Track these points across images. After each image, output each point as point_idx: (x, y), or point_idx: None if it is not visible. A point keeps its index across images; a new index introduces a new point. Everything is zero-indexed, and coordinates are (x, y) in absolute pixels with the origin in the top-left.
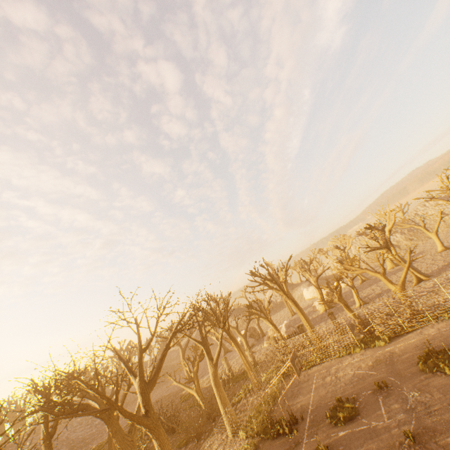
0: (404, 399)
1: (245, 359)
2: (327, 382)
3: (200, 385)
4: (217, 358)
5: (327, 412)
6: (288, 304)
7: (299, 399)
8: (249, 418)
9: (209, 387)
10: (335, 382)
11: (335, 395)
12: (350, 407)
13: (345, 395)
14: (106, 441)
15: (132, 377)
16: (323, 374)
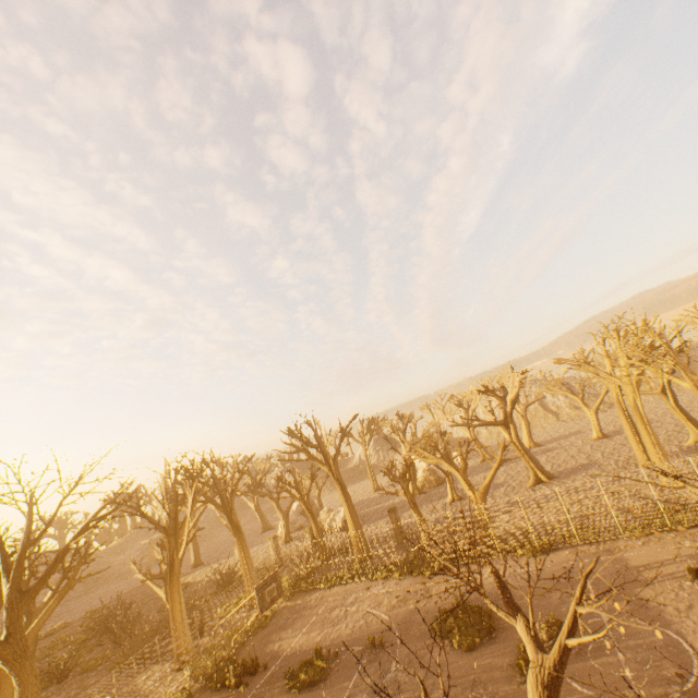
0: (385, 672)
1: (245, 559)
2: (331, 616)
3: (203, 575)
4: (181, 558)
5: (291, 667)
6: (373, 473)
7: (284, 635)
8: (196, 654)
9: (210, 581)
10: (340, 619)
11: (324, 641)
12: (322, 666)
13: (334, 644)
14: (45, 634)
15: (4, 581)
16: (336, 602)
